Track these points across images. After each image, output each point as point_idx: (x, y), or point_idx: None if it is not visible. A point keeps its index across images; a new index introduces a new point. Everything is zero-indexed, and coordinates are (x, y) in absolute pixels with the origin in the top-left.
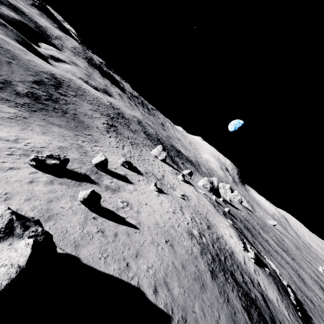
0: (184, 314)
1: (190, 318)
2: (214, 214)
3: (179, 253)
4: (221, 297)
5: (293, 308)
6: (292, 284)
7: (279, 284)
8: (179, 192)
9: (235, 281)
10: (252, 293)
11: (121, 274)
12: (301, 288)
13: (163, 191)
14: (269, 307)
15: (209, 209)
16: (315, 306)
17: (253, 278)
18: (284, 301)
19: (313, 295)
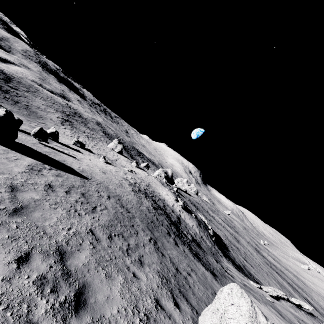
0: (99, 182)
1: (103, 185)
2: (158, 185)
3: (109, 176)
4: (134, 195)
5: (209, 235)
6: (224, 237)
7: (202, 224)
8: (128, 168)
9: (154, 202)
10: (168, 211)
11: (59, 160)
12: (232, 242)
13: (112, 164)
14: (180, 220)
15: (155, 182)
16: (240, 251)
17: (176, 212)
18: (200, 229)
19: (242, 247)
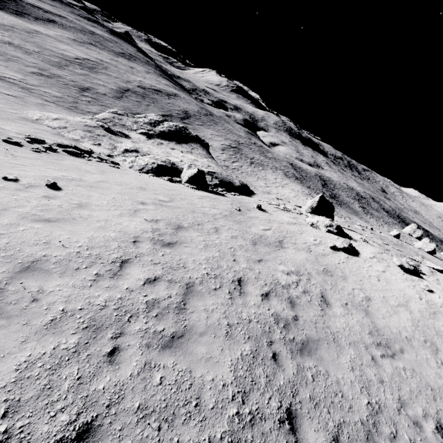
0: None
1: None
2: None
3: None
4: None
5: None
6: None
7: None
8: None
9: None
10: None
11: None
12: None
13: None
14: None
15: None
16: None
17: None
18: None
19: None
